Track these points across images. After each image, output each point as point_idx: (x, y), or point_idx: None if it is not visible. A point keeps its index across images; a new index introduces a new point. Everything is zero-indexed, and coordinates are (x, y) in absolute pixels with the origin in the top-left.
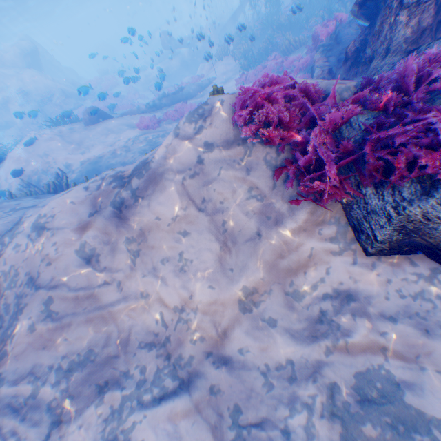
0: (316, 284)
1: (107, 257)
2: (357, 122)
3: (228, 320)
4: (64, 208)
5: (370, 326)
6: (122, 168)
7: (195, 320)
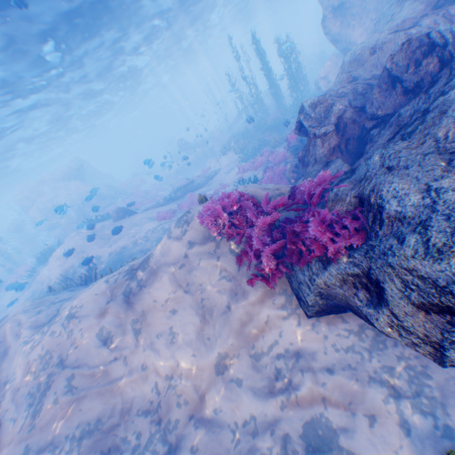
0: (272, 345)
1: (117, 335)
2: (283, 220)
3: (206, 383)
4: (89, 298)
5: (313, 378)
6: (134, 262)
7: (180, 384)
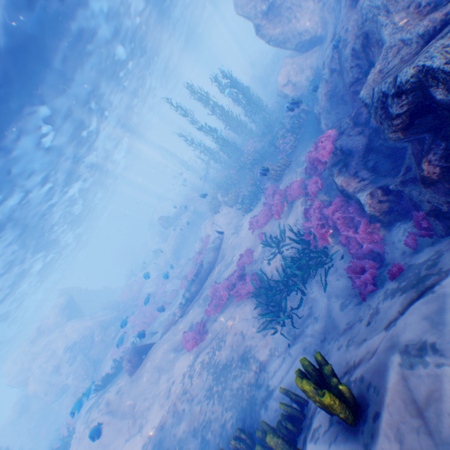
0: None
1: None
2: None
3: None
4: None
5: None
6: None
7: None
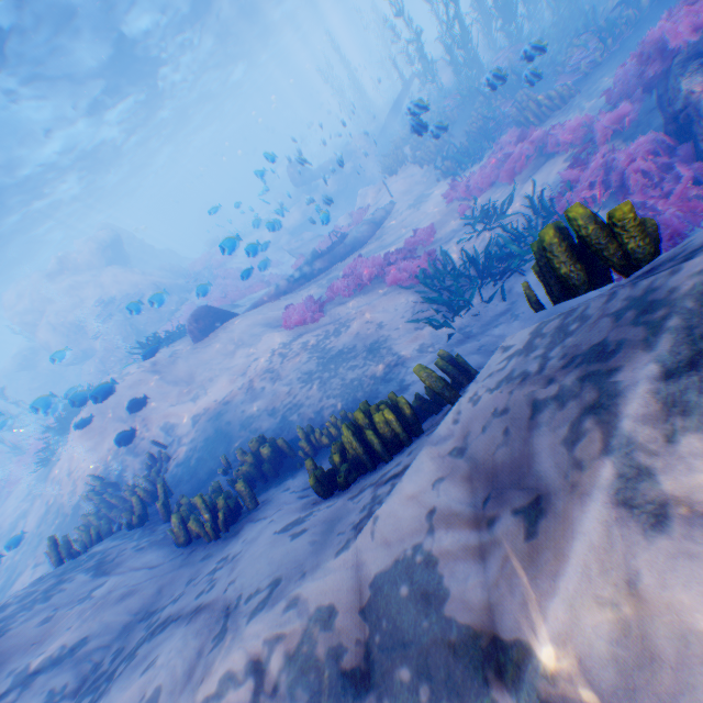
0: None
1: None
2: None
3: None
4: None
5: None
6: (322, 585)
7: None
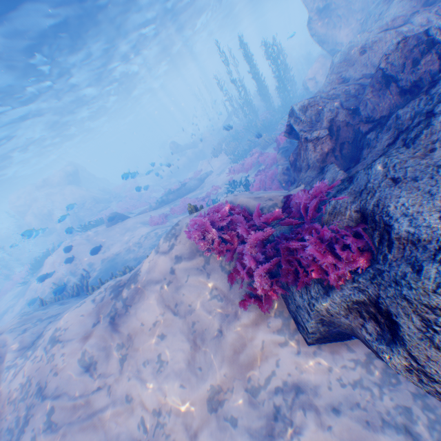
0: (269, 377)
1: (101, 362)
2: (276, 234)
3: (197, 420)
4: (73, 319)
5: (317, 419)
6: (121, 277)
7: (169, 422)
